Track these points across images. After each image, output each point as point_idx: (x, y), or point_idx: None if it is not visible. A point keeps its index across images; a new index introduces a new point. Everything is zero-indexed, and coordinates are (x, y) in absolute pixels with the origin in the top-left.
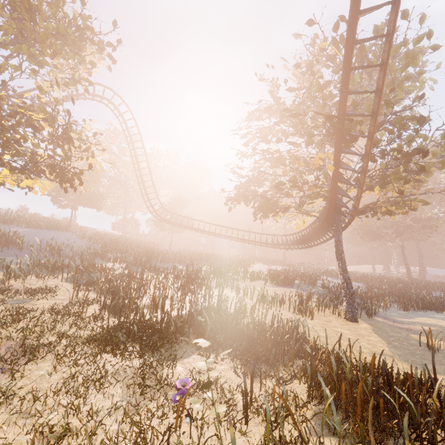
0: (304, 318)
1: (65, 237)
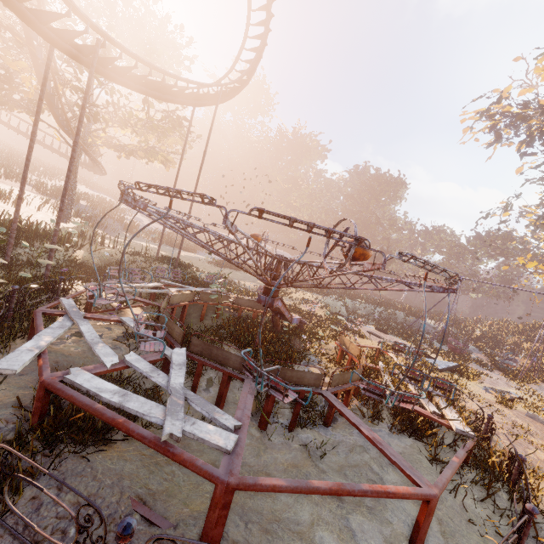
0: (6, 205)
1: None
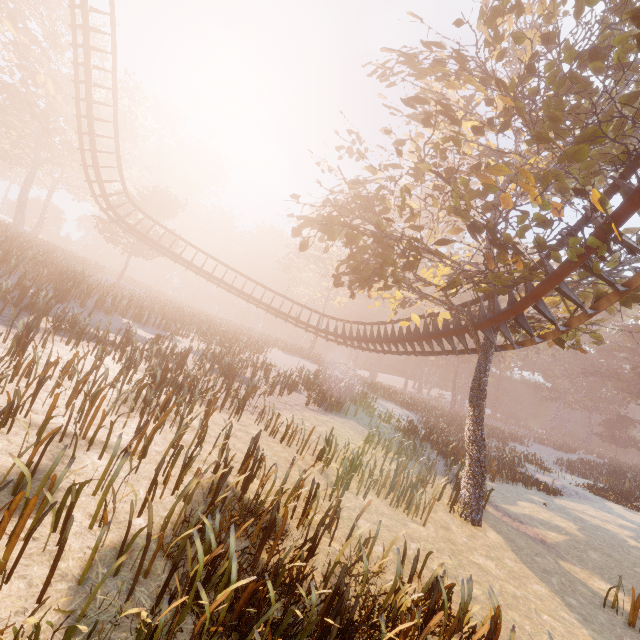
0: (409, 518)
1: None
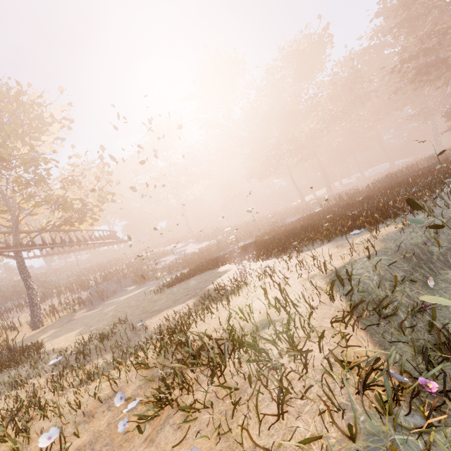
0: None
1: None
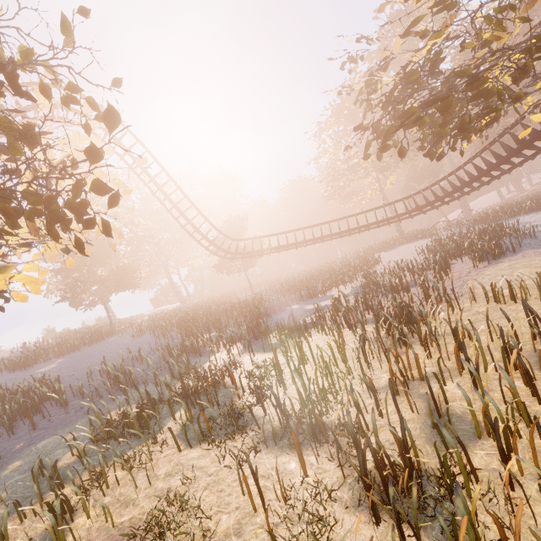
0: None
1: (117, 345)
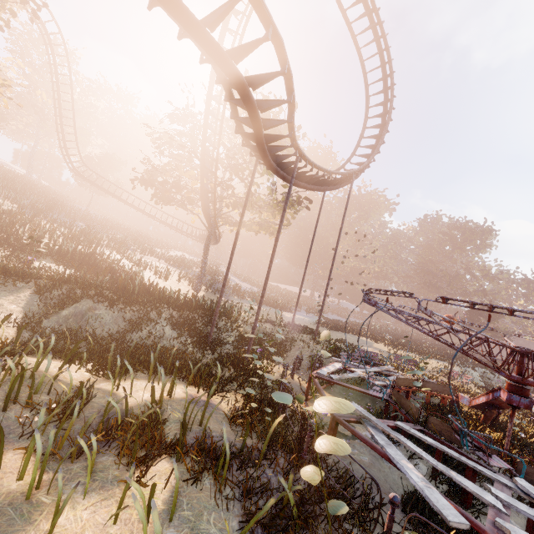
0: (160, 279)
1: None
